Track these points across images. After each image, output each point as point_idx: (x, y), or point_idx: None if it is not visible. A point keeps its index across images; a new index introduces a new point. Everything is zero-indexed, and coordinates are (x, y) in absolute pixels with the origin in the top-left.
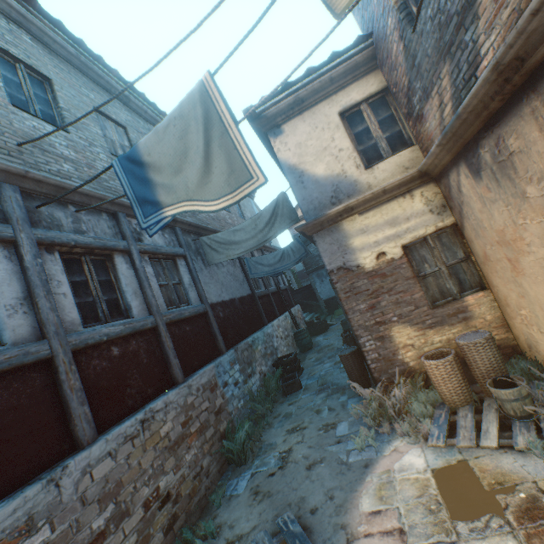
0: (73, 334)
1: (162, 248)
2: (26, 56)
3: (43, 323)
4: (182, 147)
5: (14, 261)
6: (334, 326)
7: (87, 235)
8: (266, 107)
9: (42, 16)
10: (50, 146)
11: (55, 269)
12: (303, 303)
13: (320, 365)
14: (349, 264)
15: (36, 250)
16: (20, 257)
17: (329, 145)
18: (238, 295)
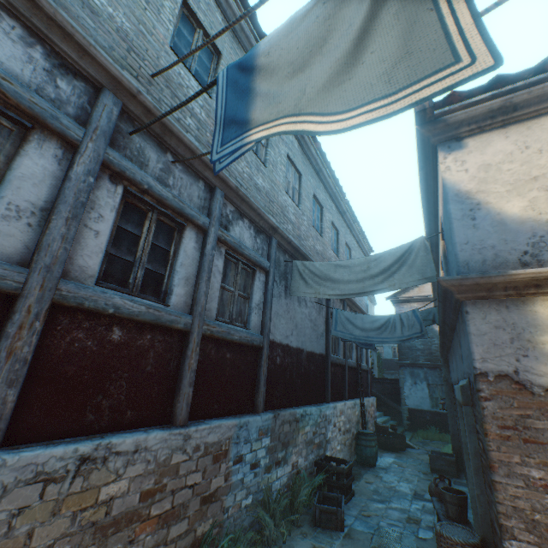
0: (71, 282)
1: (246, 249)
2: (210, 26)
3: (40, 247)
4: (322, 31)
5: (62, 165)
6: (414, 451)
7: (170, 190)
8: (451, 108)
9: (241, 4)
10: (184, 96)
11: (107, 200)
12: (379, 397)
13: (381, 504)
14: (528, 378)
15: (95, 167)
16: (71, 165)
17: (544, 175)
18: (308, 347)
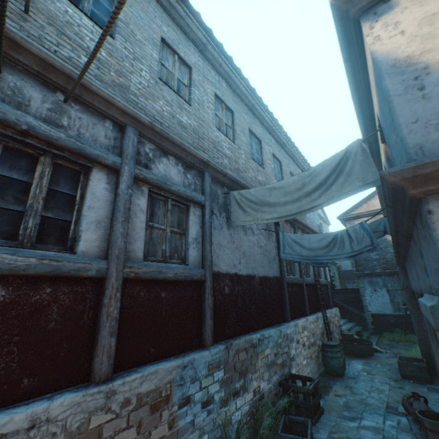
0: None
1: (174, 185)
2: None
3: None
4: None
5: None
6: (381, 356)
7: (65, 131)
8: None
9: None
10: (75, 35)
11: None
12: (342, 306)
13: (352, 422)
14: None
15: None
16: None
17: None
18: (261, 273)
